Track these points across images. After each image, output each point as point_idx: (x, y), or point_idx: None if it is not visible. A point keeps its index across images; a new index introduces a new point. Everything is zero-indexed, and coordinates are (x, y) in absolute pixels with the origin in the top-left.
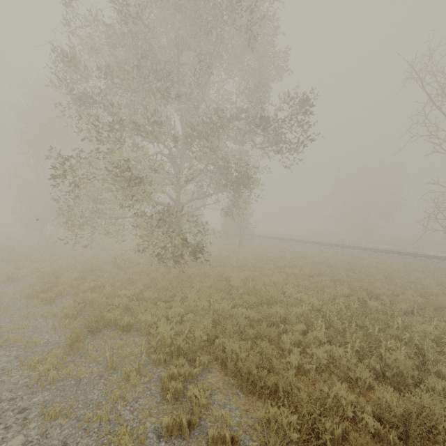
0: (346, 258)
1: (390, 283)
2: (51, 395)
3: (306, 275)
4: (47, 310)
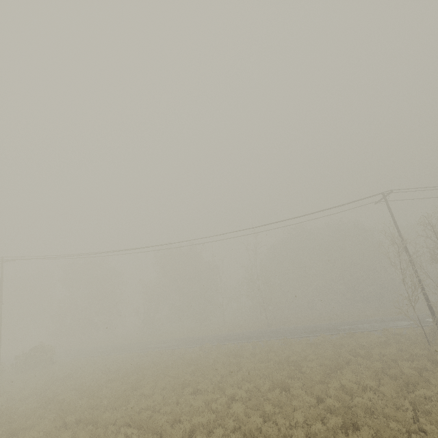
0: None
1: None
2: None
3: None
4: None
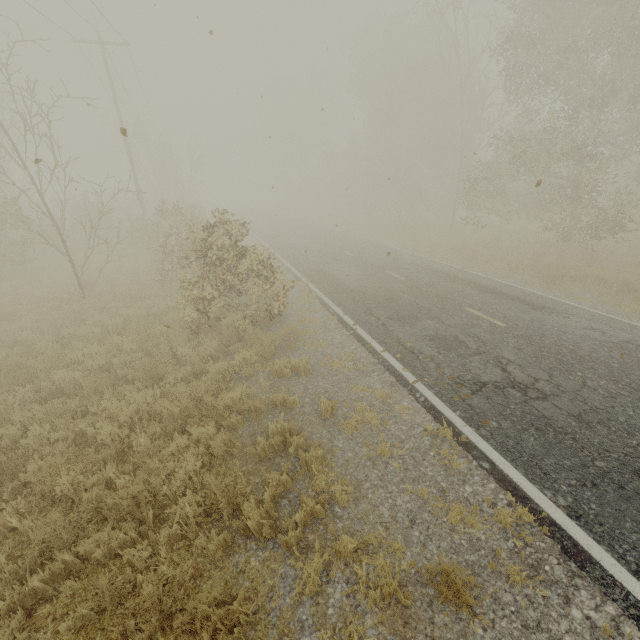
0: None
1: None
2: (562, 294)
3: None
4: (495, 266)
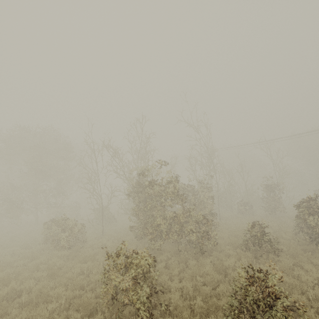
0: None
1: None
2: None
3: None
4: None
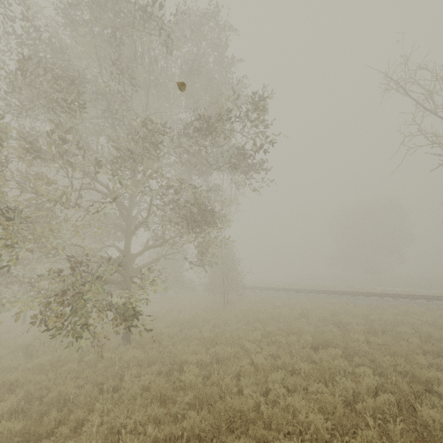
0: (361, 311)
1: (437, 353)
2: None
3: (308, 346)
4: None
